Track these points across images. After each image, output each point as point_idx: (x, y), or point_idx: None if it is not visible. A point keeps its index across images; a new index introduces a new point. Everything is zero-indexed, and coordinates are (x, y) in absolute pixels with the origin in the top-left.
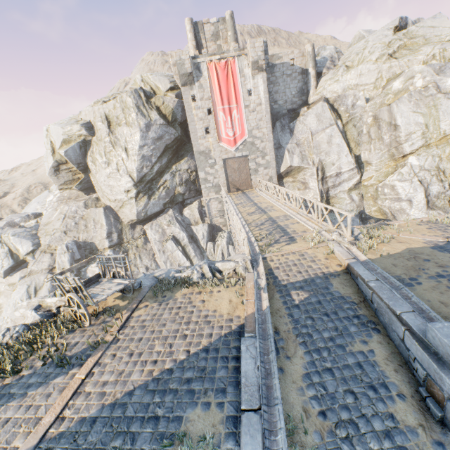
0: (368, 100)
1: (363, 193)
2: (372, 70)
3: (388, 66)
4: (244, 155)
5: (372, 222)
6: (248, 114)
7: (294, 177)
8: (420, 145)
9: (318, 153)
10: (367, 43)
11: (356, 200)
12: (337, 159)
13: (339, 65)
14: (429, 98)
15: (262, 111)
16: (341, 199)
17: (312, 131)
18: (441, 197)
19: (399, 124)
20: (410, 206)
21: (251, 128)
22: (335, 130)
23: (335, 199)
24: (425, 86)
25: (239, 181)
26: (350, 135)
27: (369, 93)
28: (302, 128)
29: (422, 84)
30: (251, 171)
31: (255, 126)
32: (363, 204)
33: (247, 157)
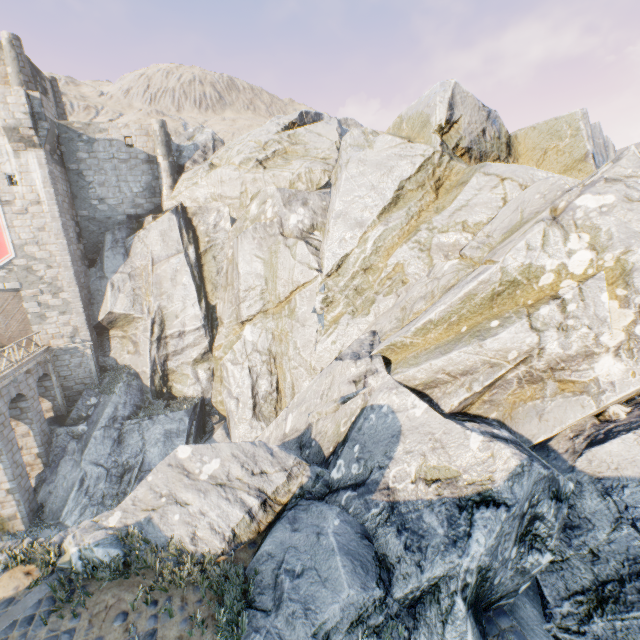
0: (235, 222)
1: (215, 369)
2: (234, 179)
3: (252, 177)
4: (14, 288)
5: (216, 421)
6: (13, 216)
7: (124, 330)
8: (258, 310)
9: (158, 295)
10: (247, 136)
11: (204, 379)
12: (182, 309)
13: (208, 160)
14: (272, 238)
15: (45, 215)
16: (184, 376)
17: (154, 256)
18: (269, 399)
19: (240, 271)
20: (237, 408)
21: (22, 241)
22: (182, 261)
23: (176, 374)
24: (272, 220)
25: (7, 333)
26: (208, 271)
27: (236, 212)
28: (142, 249)
29: (272, 216)
30: (31, 316)
31: (32, 238)
32: (212, 388)
33: (22, 292)
